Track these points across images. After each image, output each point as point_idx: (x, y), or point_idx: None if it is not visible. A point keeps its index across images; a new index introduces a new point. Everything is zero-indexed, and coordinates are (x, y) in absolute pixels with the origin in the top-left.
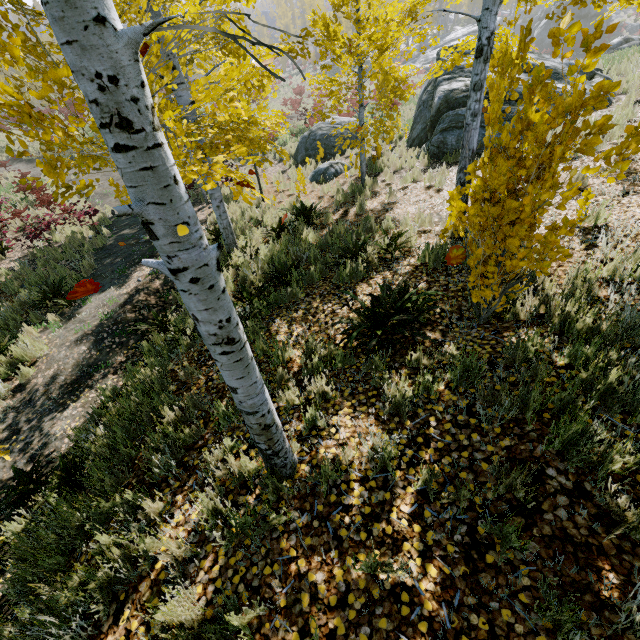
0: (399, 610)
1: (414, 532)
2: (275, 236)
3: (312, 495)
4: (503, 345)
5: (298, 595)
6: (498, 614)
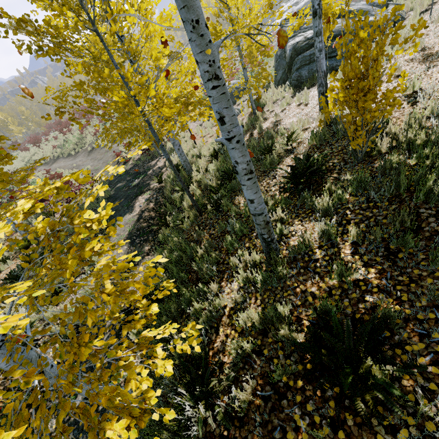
0: (360, 289)
1: (356, 259)
2: (214, 158)
3: (294, 261)
4: (376, 167)
5: (305, 298)
6: (412, 273)
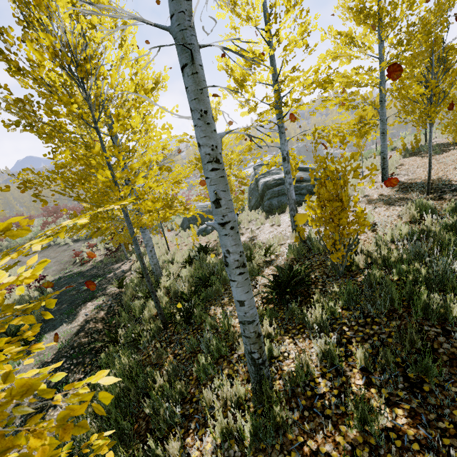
0: (394, 445)
1: (373, 393)
2: (188, 265)
3: (293, 397)
4: (360, 281)
5: None
6: (452, 415)
